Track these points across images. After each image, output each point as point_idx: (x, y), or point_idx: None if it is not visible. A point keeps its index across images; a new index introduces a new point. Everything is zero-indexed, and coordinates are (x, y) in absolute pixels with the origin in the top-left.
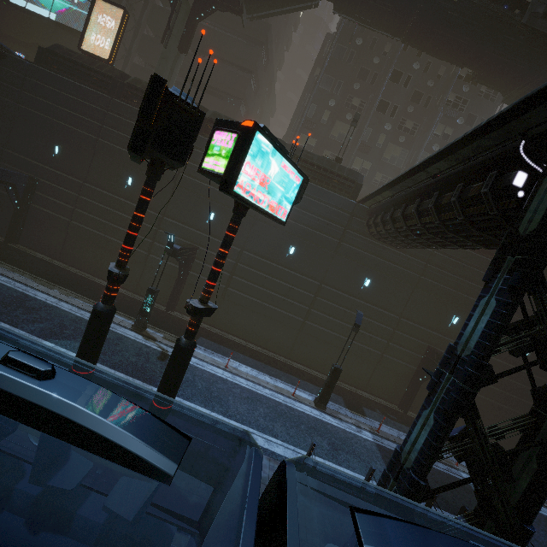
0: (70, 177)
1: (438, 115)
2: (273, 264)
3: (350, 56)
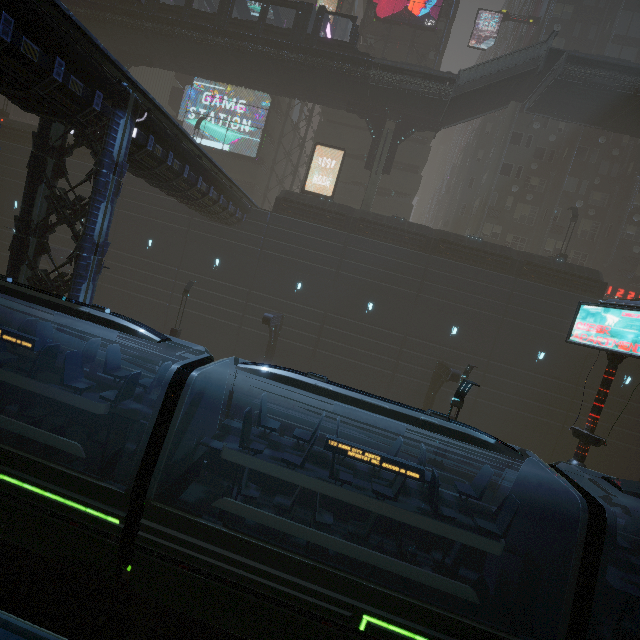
0: (313, 309)
1: (636, 186)
2: (523, 371)
3: (528, 141)
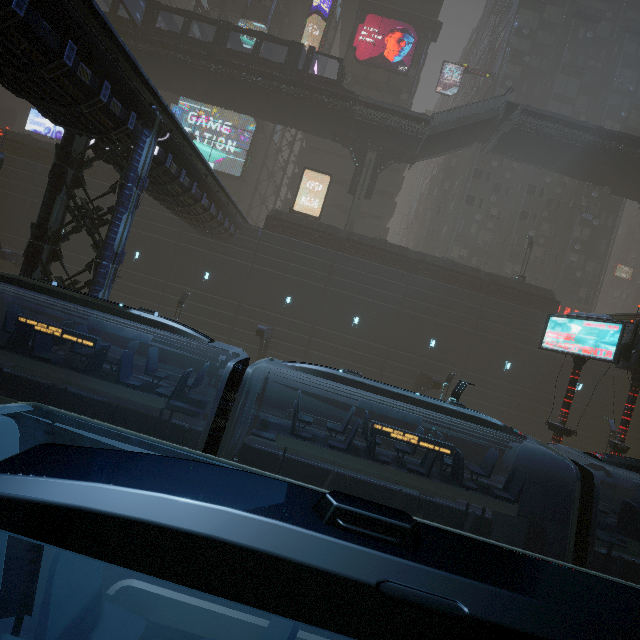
0: (302, 322)
1: (577, 220)
2: (493, 380)
3: (488, 176)
